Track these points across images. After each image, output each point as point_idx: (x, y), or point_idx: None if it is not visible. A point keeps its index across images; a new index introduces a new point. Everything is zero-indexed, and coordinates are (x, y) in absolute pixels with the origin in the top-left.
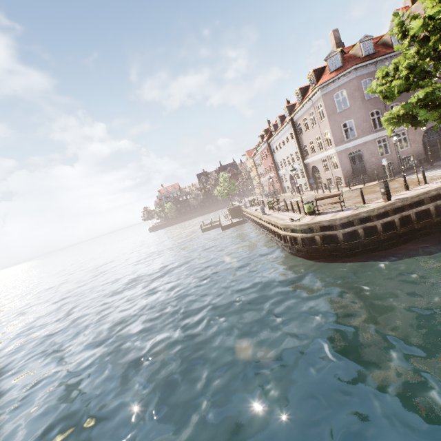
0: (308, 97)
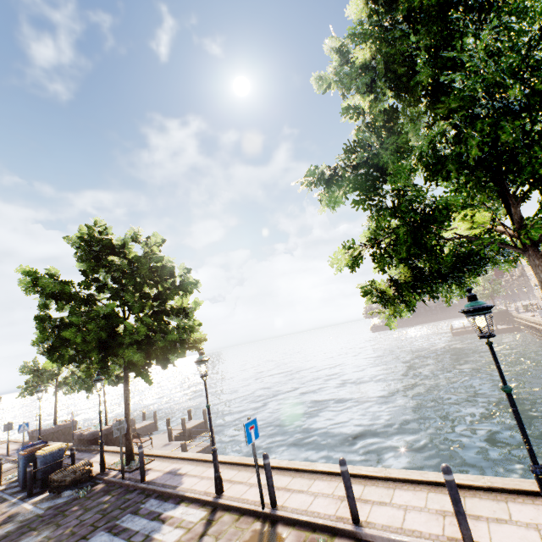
0: None
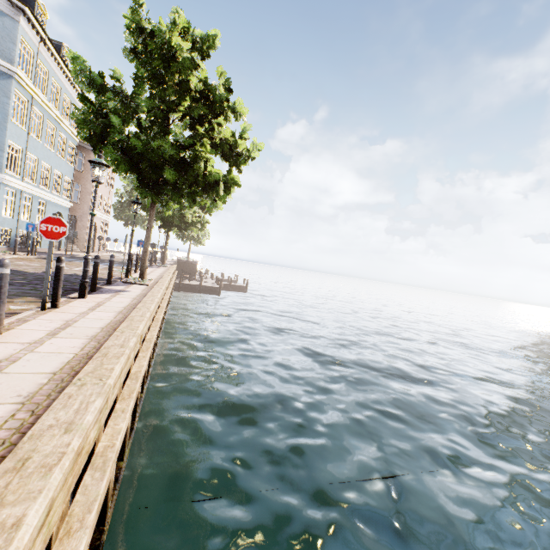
0: None
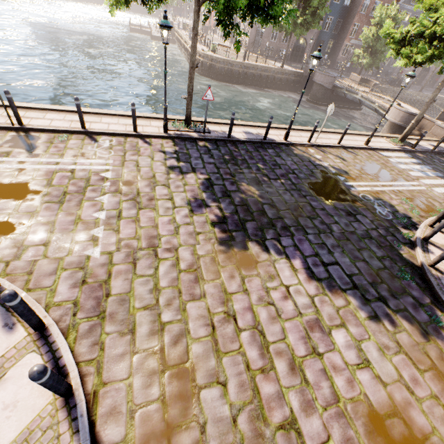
0: None
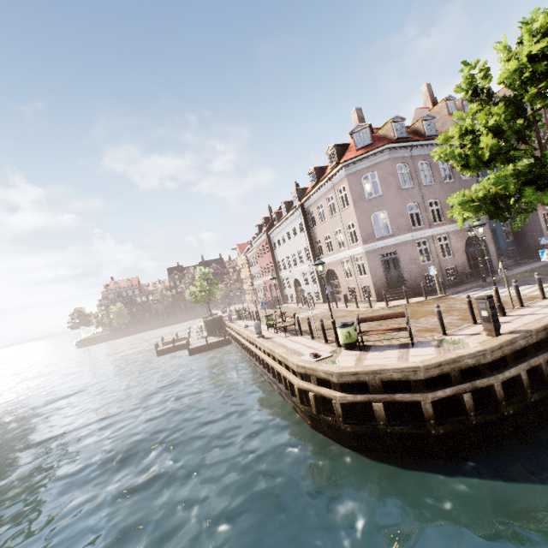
0: (327, 176)
